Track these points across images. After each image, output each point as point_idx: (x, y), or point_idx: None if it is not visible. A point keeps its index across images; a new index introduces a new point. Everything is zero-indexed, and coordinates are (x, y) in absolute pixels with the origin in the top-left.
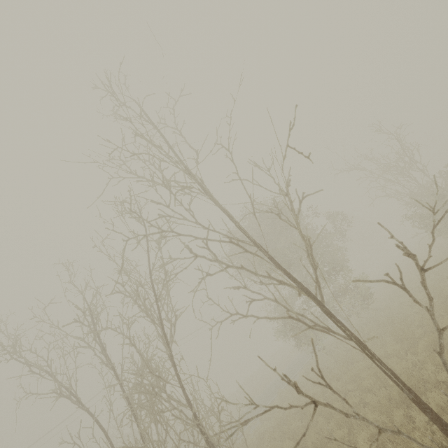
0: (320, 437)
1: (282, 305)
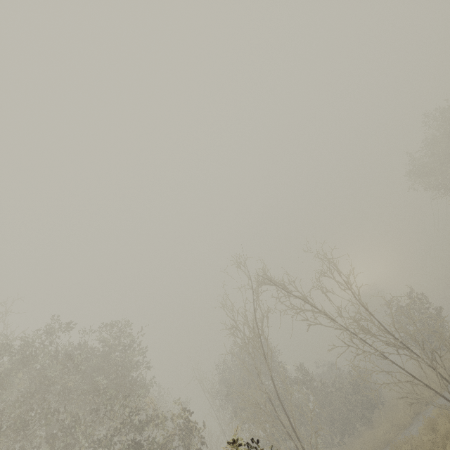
0: None
1: None
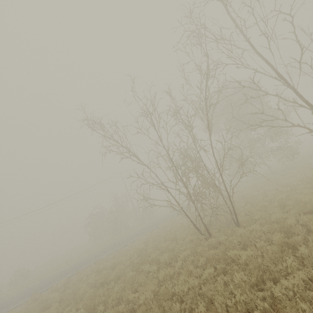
0: (262, 201)
1: (290, 122)
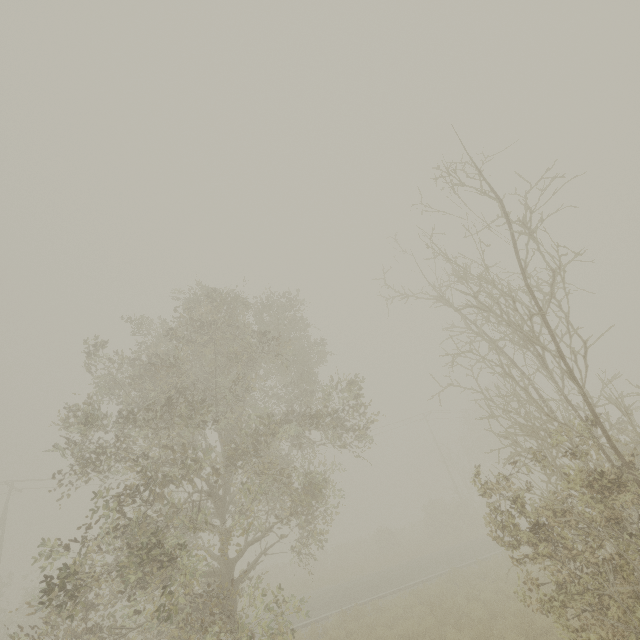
0: None
1: None
